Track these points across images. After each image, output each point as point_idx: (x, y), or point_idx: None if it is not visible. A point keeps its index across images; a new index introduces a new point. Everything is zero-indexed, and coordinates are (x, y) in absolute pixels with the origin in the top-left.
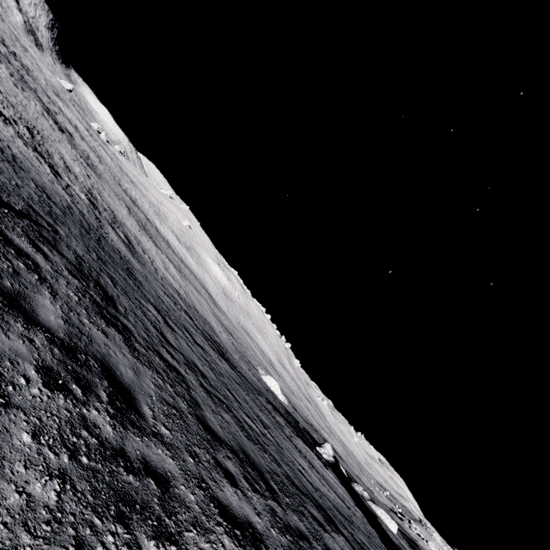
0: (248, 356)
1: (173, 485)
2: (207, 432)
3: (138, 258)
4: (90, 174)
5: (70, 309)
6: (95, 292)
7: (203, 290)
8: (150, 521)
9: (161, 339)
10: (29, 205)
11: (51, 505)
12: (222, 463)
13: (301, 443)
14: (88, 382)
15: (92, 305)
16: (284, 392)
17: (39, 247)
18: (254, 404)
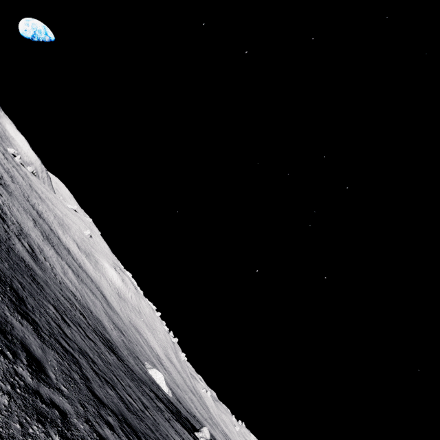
0: (137, 352)
1: (69, 417)
2: (94, 397)
3: (40, 265)
4: (2, 192)
5: None
6: (11, 294)
7: (98, 292)
8: (56, 428)
9: (59, 331)
10: None
11: (6, 405)
12: (104, 416)
13: (179, 426)
14: (15, 352)
15: (10, 303)
16: (169, 385)
17: None
18: (137, 389)
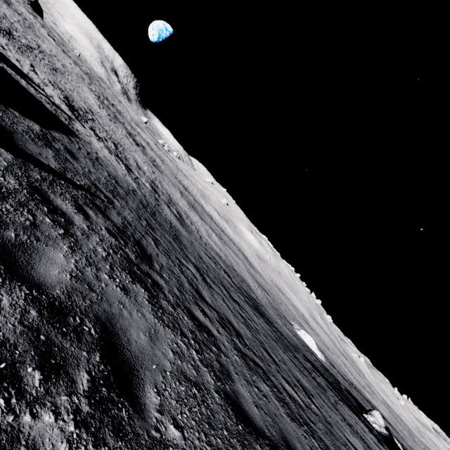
0: (282, 311)
1: None
2: (238, 420)
3: (186, 228)
4: (155, 171)
5: (89, 264)
6: (132, 250)
7: (239, 253)
8: None
9: (195, 295)
10: (93, 184)
11: None
12: None
13: (347, 410)
14: (65, 359)
15: (121, 261)
16: (319, 347)
17: (83, 210)
18: (293, 364)
